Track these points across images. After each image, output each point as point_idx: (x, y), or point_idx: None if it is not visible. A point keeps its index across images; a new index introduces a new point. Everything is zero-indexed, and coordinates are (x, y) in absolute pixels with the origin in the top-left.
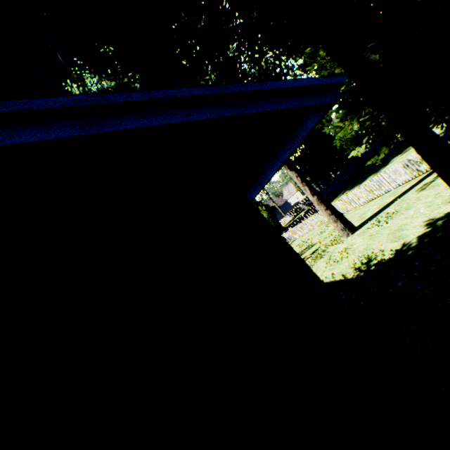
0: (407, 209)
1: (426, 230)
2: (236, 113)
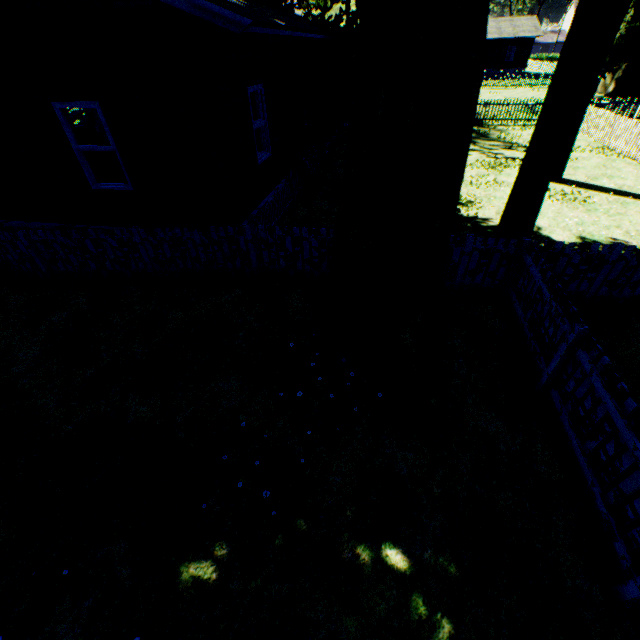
0: (585, 211)
1: None
2: (167, 2)
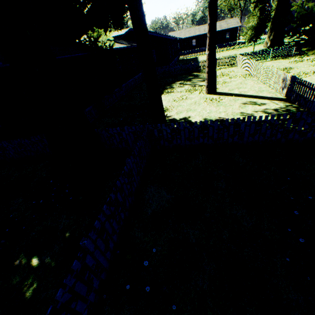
0: (216, 106)
1: (178, 119)
2: None
